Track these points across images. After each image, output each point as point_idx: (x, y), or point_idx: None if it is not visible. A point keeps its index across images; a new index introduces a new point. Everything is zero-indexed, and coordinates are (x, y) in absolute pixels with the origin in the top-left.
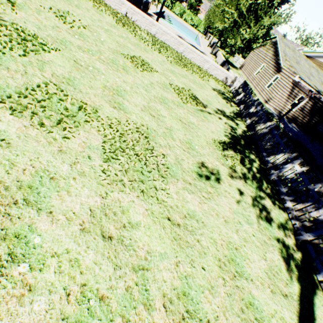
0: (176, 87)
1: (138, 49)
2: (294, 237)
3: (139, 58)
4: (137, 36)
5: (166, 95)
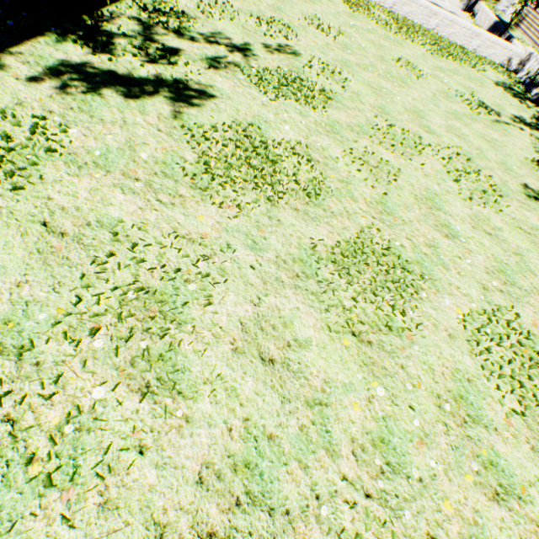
0: (456, 92)
1: (392, 45)
2: None
3: (402, 60)
4: (377, 22)
5: (453, 107)
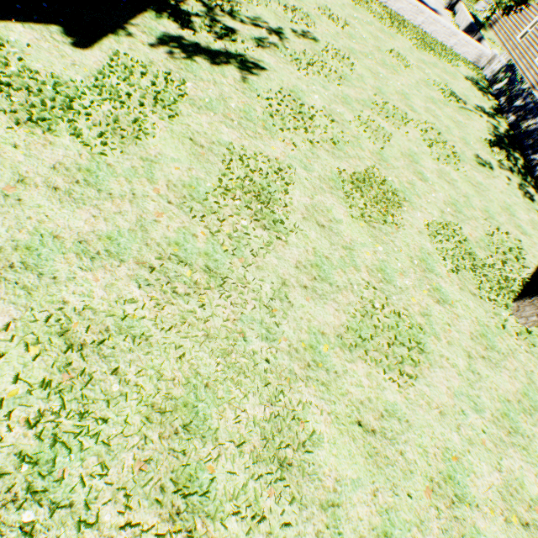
0: (434, 82)
1: (386, 38)
2: None
3: (393, 52)
4: (374, 15)
5: (431, 94)
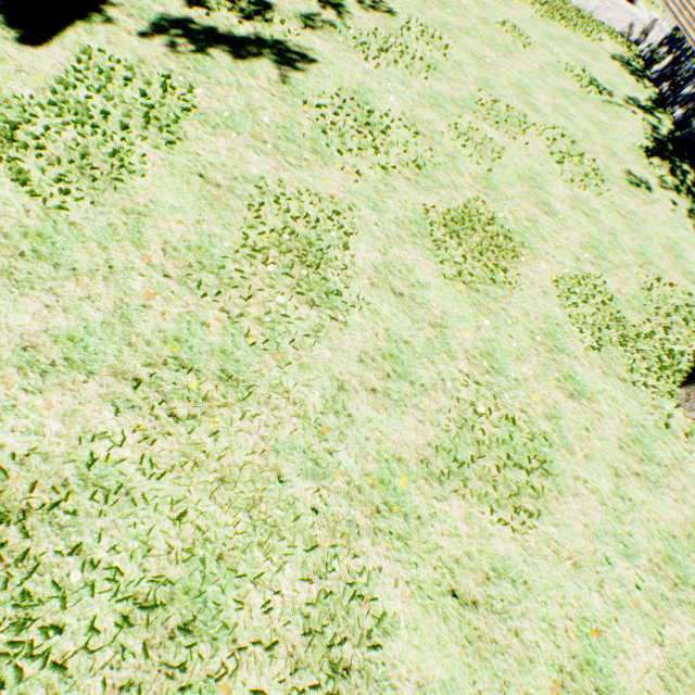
0: (566, 66)
1: (497, 4)
2: None
3: (507, 24)
4: None
5: (562, 84)
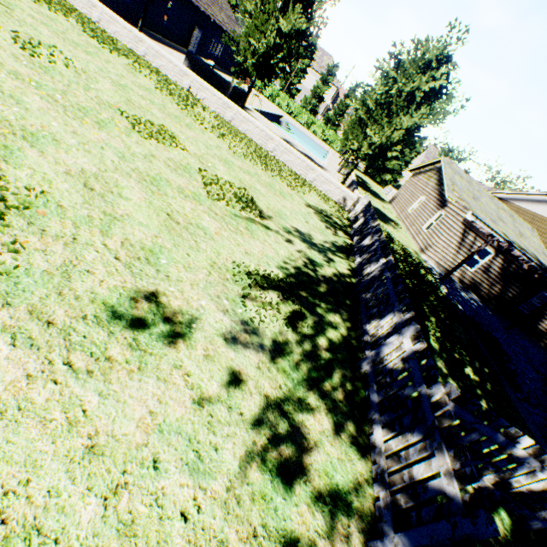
0: (216, 177)
1: (172, 120)
2: (365, 543)
3: (159, 127)
4: (187, 111)
5: (173, 177)
